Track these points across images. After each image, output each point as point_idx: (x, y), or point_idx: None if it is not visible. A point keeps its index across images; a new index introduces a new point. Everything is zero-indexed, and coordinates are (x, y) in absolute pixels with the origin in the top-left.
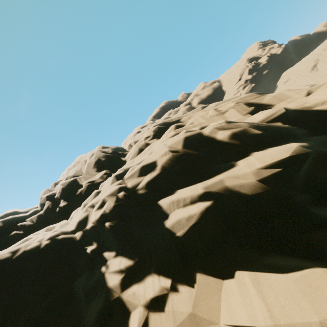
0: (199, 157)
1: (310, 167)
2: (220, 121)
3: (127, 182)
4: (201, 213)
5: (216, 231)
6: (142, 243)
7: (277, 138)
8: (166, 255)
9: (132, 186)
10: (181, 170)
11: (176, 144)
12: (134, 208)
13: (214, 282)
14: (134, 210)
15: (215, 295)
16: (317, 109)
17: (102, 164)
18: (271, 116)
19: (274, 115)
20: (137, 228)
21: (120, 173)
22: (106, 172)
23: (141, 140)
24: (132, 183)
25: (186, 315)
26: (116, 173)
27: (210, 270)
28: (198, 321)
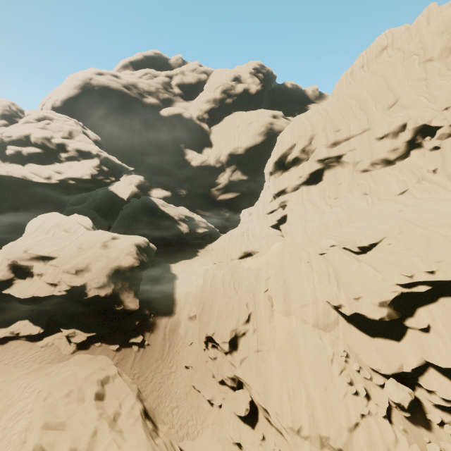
0: (25, 141)
1: (40, 155)
2: (39, 135)
3: (2, 136)
4: (11, 152)
5: (15, 157)
6: (0, 154)
7: (44, 147)
8: (4, 157)
9: (3, 138)
10: (18, 142)
11: (21, 134)
12: (1, 144)
13: (9, 164)
14: (1, 145)
15: (7, 165)
16: (67, 146)
17: (5, 115)
18: (55, 142)
19: (55, 142)
20: (1, 150)
21: (2, 131)
22: (4, 122)
23: (31, 116)
24: (3, 137)
25: (0, 165)
26: (0, 130)
27: (10, 162)
28: (1, 166)
